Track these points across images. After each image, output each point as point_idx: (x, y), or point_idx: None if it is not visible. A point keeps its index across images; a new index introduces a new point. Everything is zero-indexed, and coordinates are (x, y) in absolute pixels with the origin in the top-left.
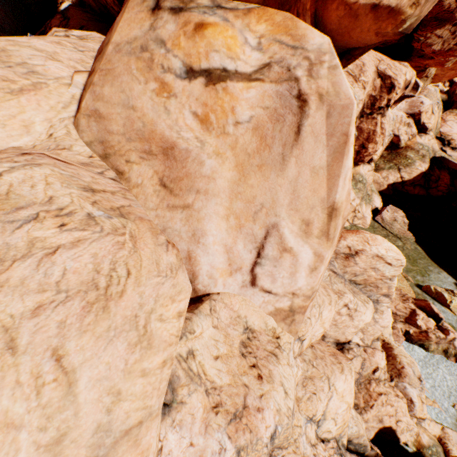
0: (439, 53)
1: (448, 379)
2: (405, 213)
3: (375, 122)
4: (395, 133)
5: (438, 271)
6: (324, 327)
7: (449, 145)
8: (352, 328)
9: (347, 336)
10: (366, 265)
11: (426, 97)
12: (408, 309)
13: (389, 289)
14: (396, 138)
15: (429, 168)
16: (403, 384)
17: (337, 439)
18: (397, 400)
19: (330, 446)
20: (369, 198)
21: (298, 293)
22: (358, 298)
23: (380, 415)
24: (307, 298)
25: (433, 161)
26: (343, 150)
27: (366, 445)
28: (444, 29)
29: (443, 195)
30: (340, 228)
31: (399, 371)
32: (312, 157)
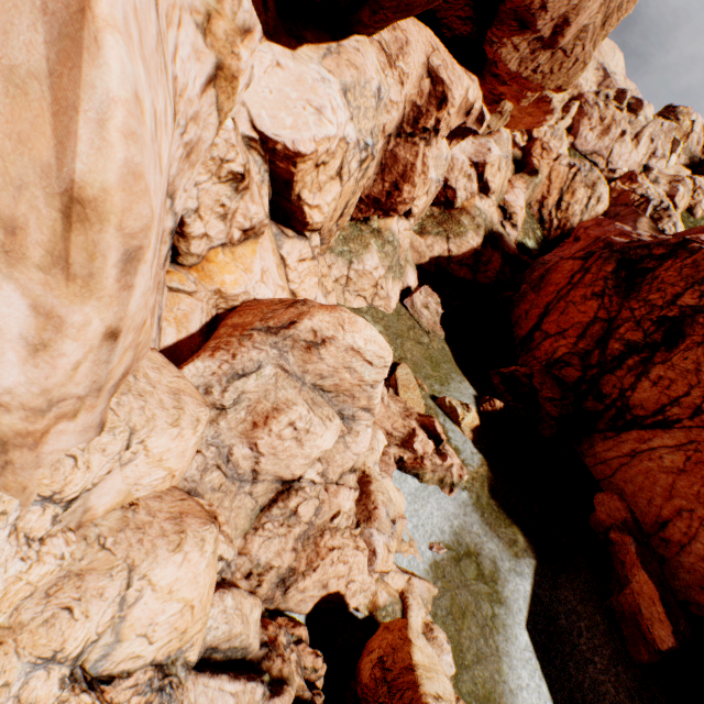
0: (515, 77)
1: (436, 515)
2: (443, 301)
3: (416, 151)
4: (452, 184)
5: (461, 380)
6: (168, 467)
7: (510, 220)
8: (302, 459)
9: (294, 471)
10: (338, 362)
11: (496, 144)
12: (407, 428)
13: (370, 401)
14: (453, 193)
15: (483, 244)
16: (370, 531)
17: (171, 659)
18: (355, 555)
19: (127, 685)
20: (402, 271)
21: (7, 403)
22: (317, 413)
23: (326, 578)
24: (37, 413)
25: (488, 237)
26: (81, 33)
27: (248, 647)
28: (523, 40)
29: (491, 284)
30: (122, 257)
31: (370, 514)
32: (5, 35)
